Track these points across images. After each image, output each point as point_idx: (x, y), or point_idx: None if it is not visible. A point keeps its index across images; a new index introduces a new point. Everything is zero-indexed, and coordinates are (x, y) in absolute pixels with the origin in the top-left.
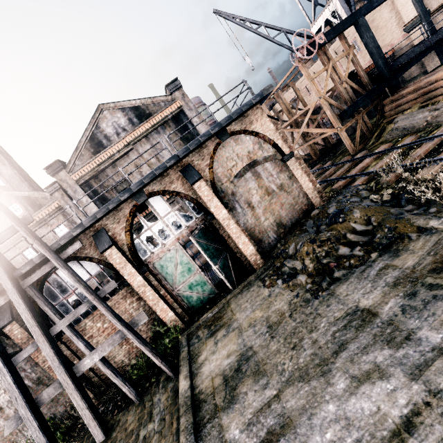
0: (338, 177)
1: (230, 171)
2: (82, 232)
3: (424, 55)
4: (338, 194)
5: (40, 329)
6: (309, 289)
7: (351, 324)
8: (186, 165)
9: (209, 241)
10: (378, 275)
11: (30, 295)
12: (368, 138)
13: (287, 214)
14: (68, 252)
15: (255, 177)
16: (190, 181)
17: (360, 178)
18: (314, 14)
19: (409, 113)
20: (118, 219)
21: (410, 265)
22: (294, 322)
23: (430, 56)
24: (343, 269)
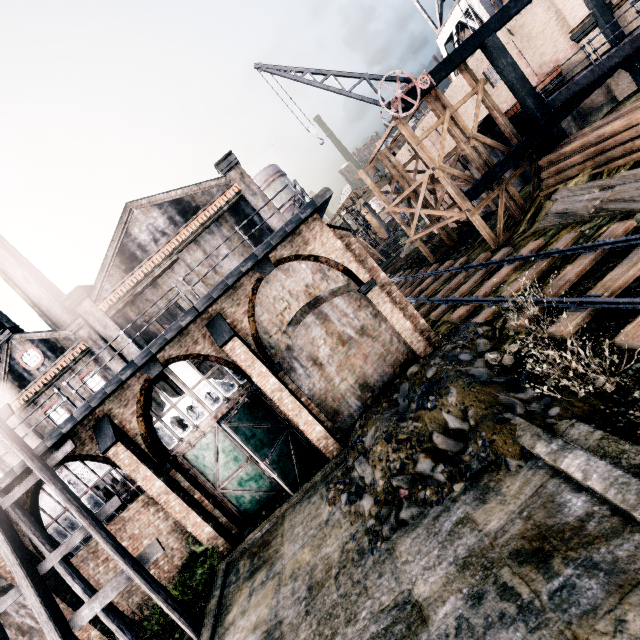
0: (460, 298)
1: (281, 316)
2: (76, 425)
3: (605, 77)
4: (454, 334)
5: (23, 568)
6: (370, 529)
7: (393, 628)
8: (214, 316)
9: (257, 422)
10: (451, 533)
11: (13, 518)
12: (518, 221)
13: (375, 370)
14: (58, 457)
15: (321, 320)
16: (217, 342)
17: (486, 310)
18: (441, 14)
19: (572, 188)
20: (125, 400)
21: (492, 529)
22: (337, 592)
23: (618, 75)
24: (415, 505)
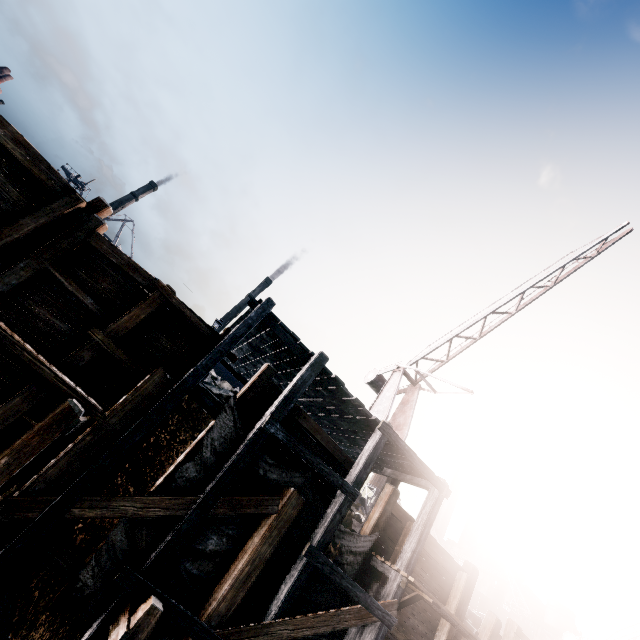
0: None
1: None
2: None
3: None
4: None
5: None
6: None
7: None
8: None
9: None
10: None
11: None
12: None
13: None
14: None
15: None
16: None
17: None
18: None
19: None
20: None
21: None
22: None
23: None
24: None
